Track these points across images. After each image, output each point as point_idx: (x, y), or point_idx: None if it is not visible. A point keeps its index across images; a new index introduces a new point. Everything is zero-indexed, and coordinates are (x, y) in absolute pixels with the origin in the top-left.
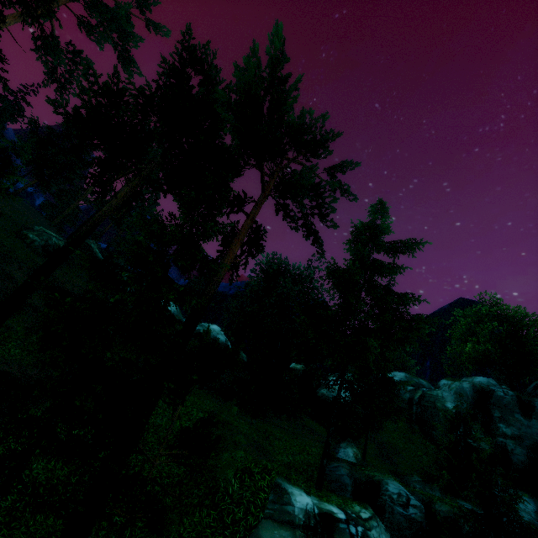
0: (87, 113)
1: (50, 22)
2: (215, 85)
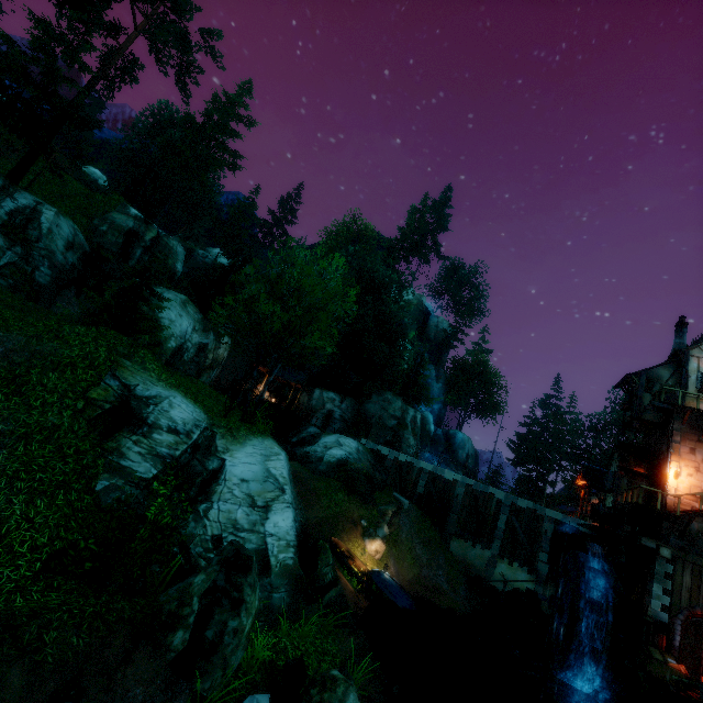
0: None
1: None
2: None
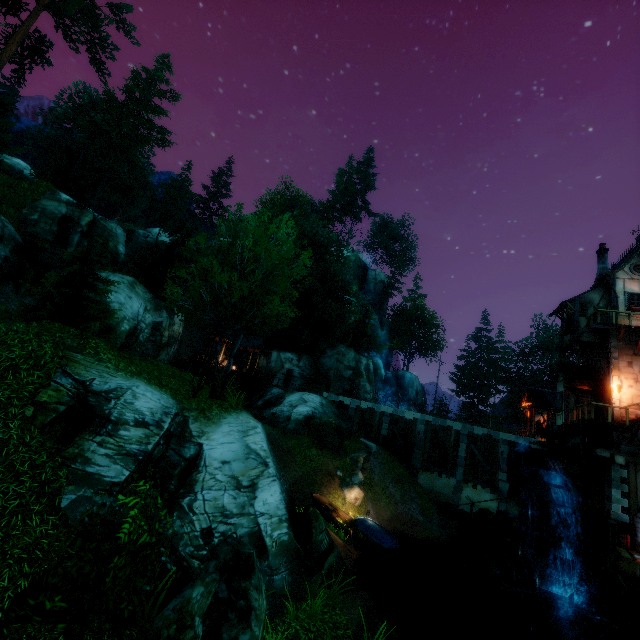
0: None
1: None
2: None
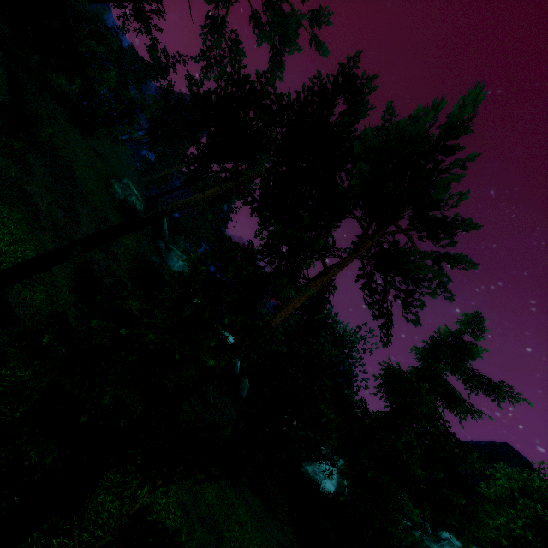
0: (216, 101)
1: (228, 7)
2: (357, 120)
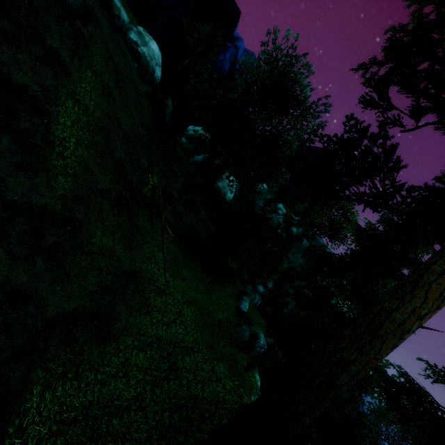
0: None
1: None
2: None
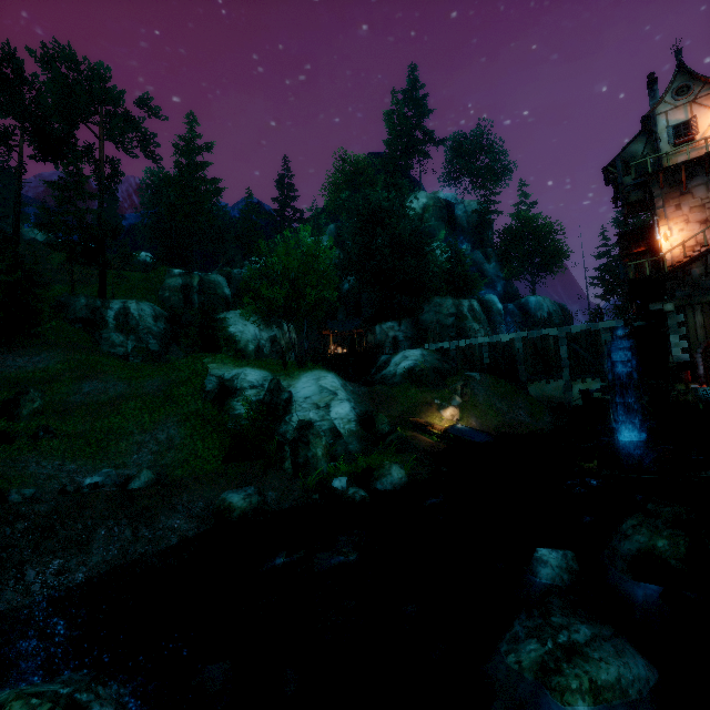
0: None
1: None
2: (23, 70)
